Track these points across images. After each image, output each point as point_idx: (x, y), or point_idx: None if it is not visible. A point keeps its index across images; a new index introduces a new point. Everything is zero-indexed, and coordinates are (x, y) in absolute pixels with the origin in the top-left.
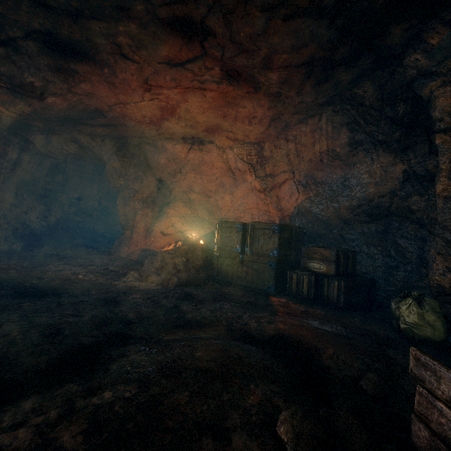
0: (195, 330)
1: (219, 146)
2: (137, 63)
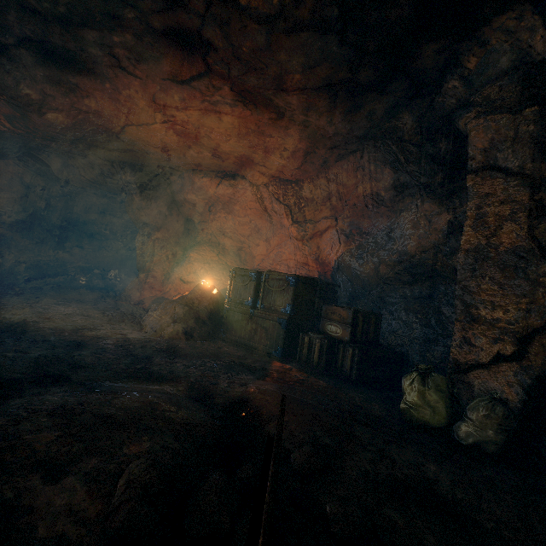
0: (150, 383)
1: (253, 183)
2: (140, 79)
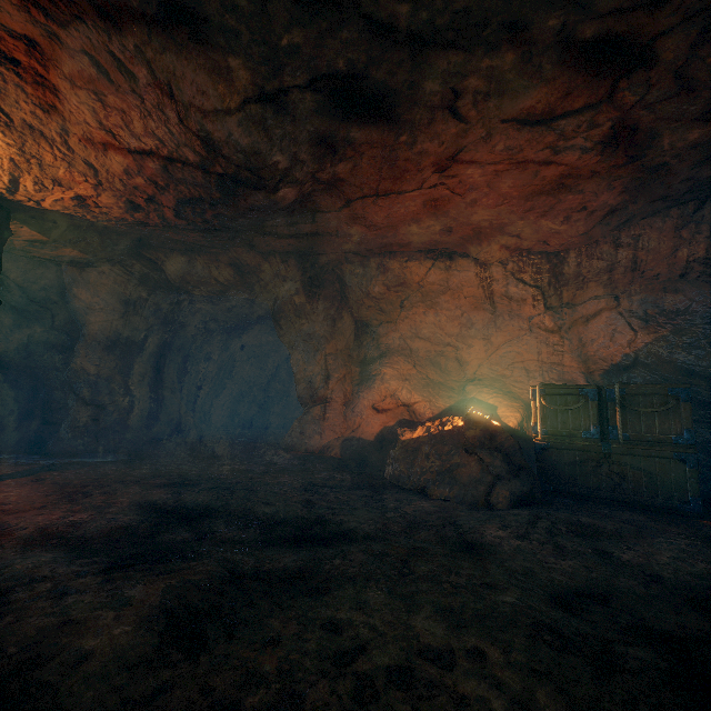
0: None
1: (480, 261)
2: (465, 123)
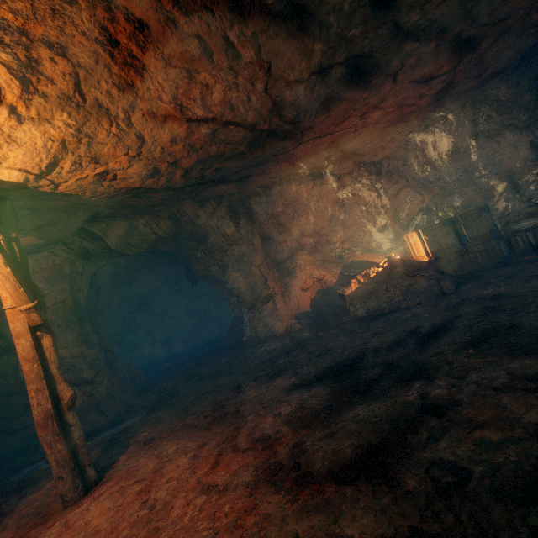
0: None
1: (337, 176)
2: (394, 84)
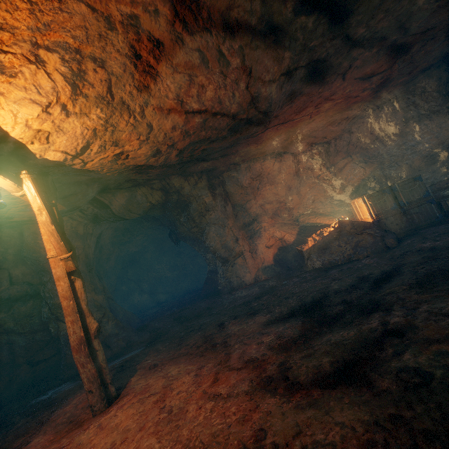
0: None
1: (294, 154)
2: (343, 81)
